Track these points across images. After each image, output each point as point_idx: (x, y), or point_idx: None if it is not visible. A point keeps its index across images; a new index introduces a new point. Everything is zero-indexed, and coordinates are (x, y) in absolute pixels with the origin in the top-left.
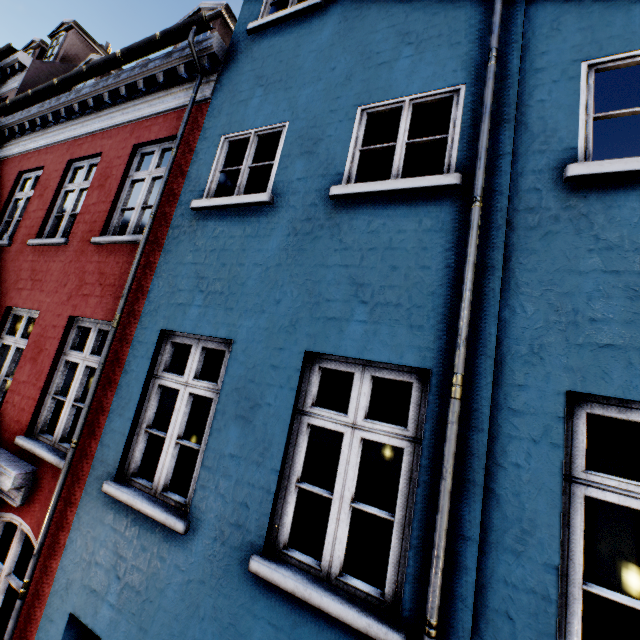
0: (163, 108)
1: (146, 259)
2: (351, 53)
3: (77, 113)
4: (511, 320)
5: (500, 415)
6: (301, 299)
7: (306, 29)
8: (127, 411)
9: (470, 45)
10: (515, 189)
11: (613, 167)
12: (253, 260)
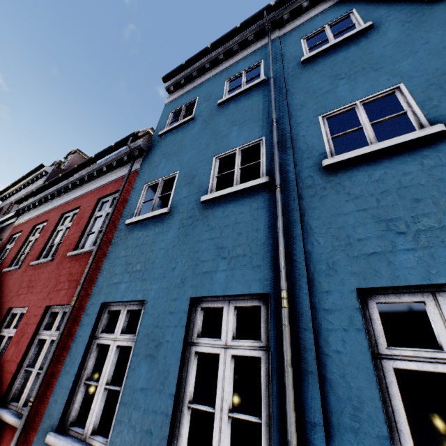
0: (115, 177)
1: (97, 259)
2: (208, 134)
3: (70, 189)
4: (312, 250)
5: (318, 315)
6: (187, 264)
7: (187, 129)
8: (73, 368)
9: (264, 120)
10: (299, 178)
11: (345, 157)
12: (159, 246)
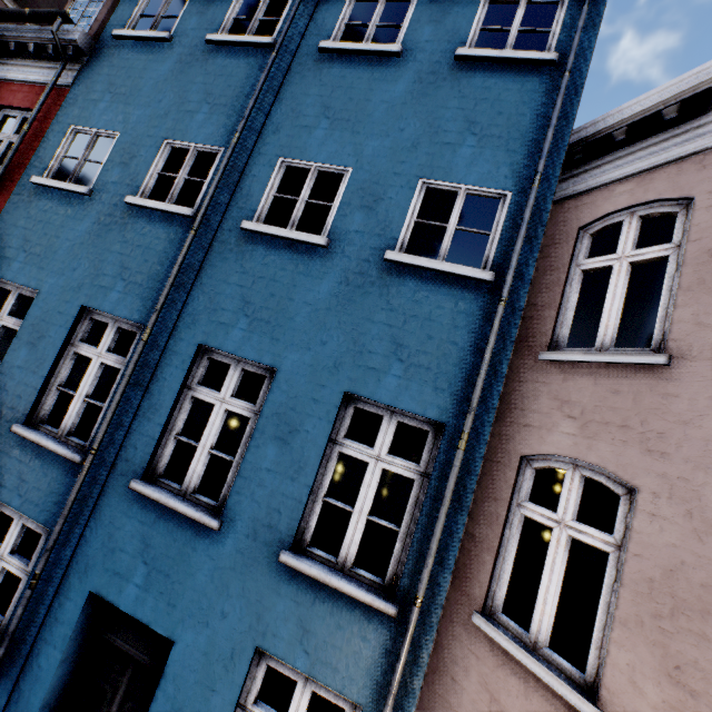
0: (30, 79)
1: None
2: (175, 93)
3: None
4: (191, 304)
5: (168, 353)
6: (90, 271)
7: (155, 56)
8: None
9: (237, 121)
10: (222, 228)
11: (258, 228)
12: (67, 236)
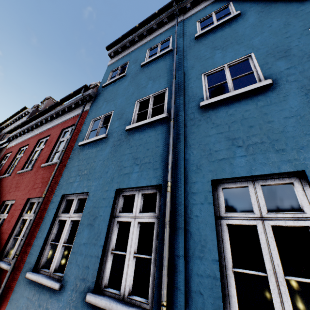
0: (73, 115)
1: (60, 168)
2: (134, 86)
3: (44, 123)
4: (189, 158)
5: (188, 196)
6: (115, 169)
7: (120, 82)
8: (43, 234)
9: (169, 76)
10: (186, 114)
11: (213, 100)
12: (99, 159)
